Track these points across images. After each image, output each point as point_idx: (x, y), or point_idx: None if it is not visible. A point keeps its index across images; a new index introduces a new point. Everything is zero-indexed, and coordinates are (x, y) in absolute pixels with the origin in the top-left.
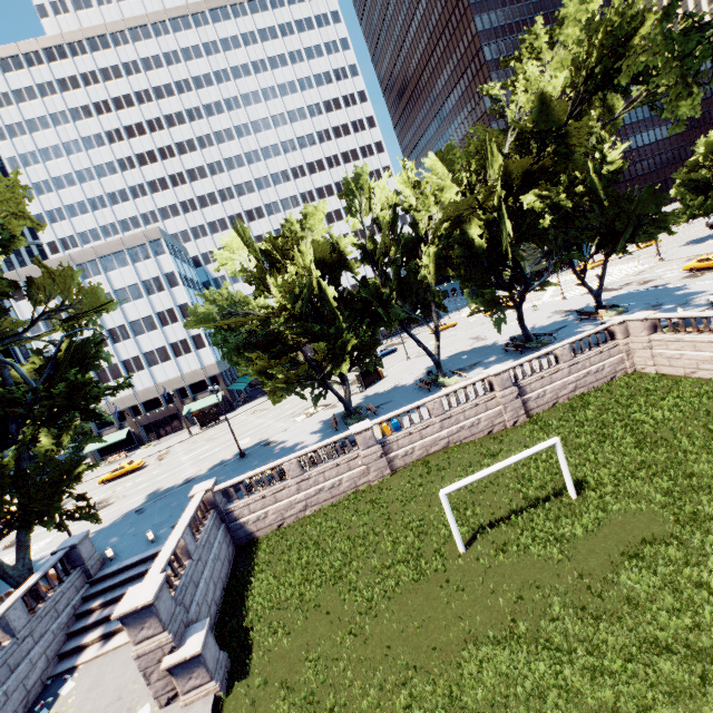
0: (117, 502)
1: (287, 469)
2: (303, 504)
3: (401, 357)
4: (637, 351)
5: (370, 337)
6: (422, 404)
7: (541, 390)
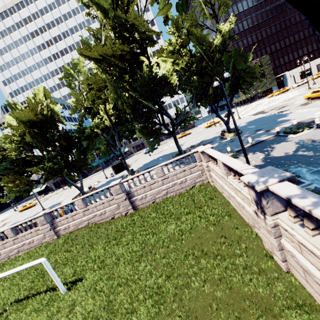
0: (5, 225)
1: (7, 233)
2: (17, 250)
3: (153, 153)
4: (206, 171)
5: (85, 155)
6: (71, 203)
7: (144, 194)
